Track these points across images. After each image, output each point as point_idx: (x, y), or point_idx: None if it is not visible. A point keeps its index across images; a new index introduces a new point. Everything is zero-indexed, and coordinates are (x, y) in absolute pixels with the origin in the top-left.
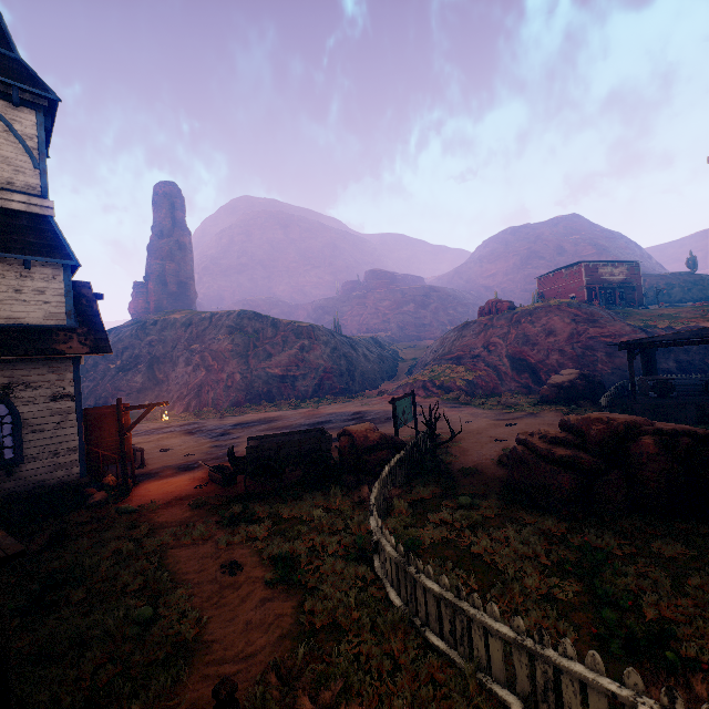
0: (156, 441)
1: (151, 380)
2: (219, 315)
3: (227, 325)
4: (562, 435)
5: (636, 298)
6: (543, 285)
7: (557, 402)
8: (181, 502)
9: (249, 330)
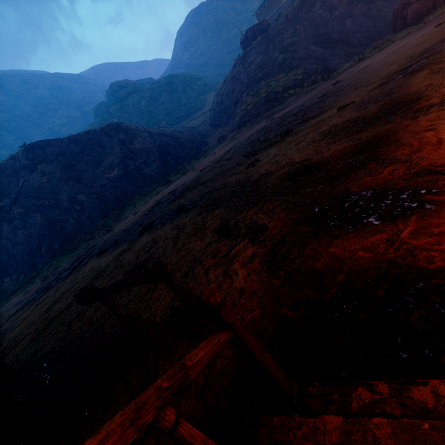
0: (79, 283)
1: None
2: (2, 164)
3: (21, 166)
4: None
5: None
6: (262, 17)
7: (440, 6)
8: None
9: (52, 157)
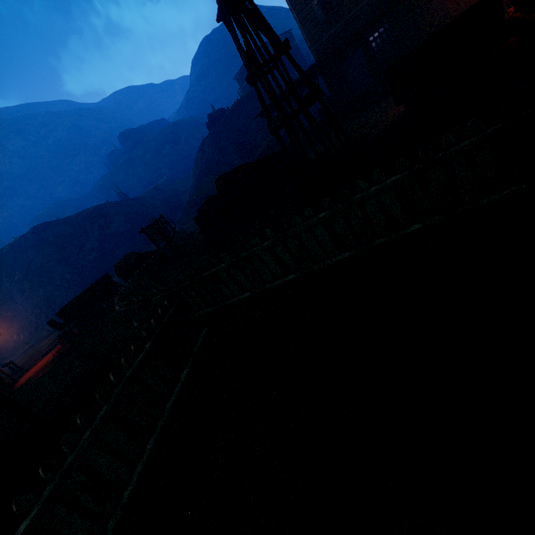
0: (30, 352)
1: (4, 321)
2: (17, 242)
3: (30, 246)
4: (211, 197)
5: (299, 62)
6: (241, 82)
7: None
8: (45, 367)
9: (51, 239)
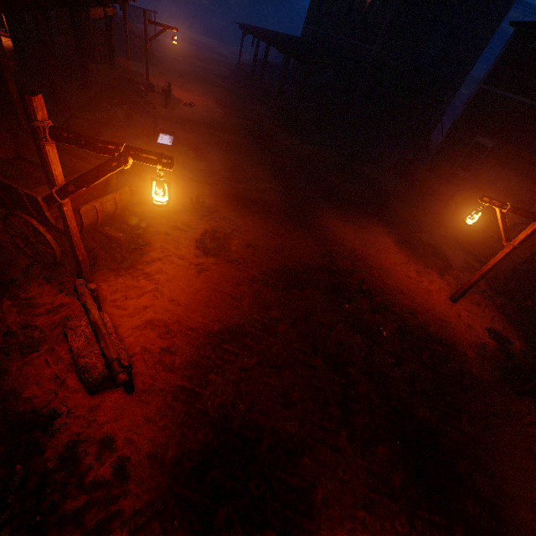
0: None
1: None
2: None
3: None
4: None
5: None
6: None
7: None
8: None
9: None
